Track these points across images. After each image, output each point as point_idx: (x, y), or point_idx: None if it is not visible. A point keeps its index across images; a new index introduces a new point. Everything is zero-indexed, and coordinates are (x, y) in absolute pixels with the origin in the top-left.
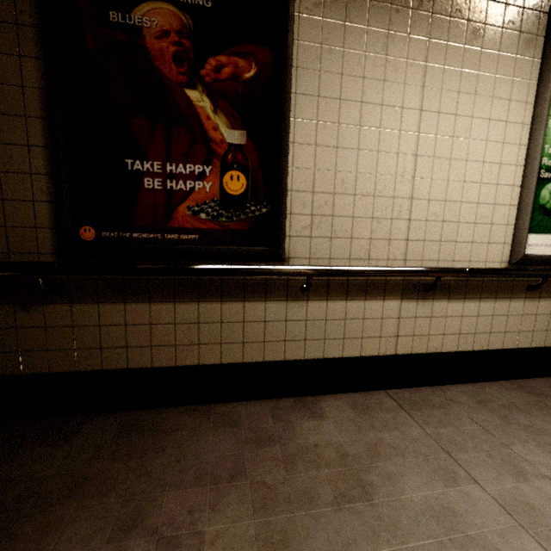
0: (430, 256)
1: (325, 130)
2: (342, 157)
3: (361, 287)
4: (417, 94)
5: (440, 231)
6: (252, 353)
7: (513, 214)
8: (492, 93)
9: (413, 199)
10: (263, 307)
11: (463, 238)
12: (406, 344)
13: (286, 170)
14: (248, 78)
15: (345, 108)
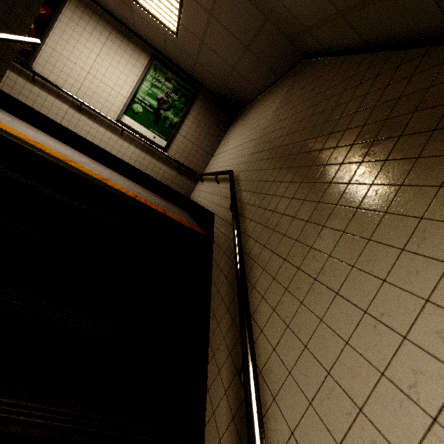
0: (86, 100)
1: (62, 42)
2: (65, 52)
3: (56, 94)
4: (98, 51)
5: (92, 95)
6: (6, 89)
7: (122, 106)
8: (125, 66)
9: (86, 79)
10: (17, 78)
11: (101, 102)
12: (66, 123)
13: (42, 43)
14: (41, 13)
15: (72, 40)
